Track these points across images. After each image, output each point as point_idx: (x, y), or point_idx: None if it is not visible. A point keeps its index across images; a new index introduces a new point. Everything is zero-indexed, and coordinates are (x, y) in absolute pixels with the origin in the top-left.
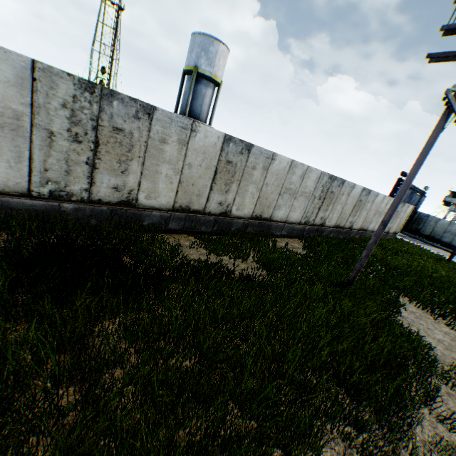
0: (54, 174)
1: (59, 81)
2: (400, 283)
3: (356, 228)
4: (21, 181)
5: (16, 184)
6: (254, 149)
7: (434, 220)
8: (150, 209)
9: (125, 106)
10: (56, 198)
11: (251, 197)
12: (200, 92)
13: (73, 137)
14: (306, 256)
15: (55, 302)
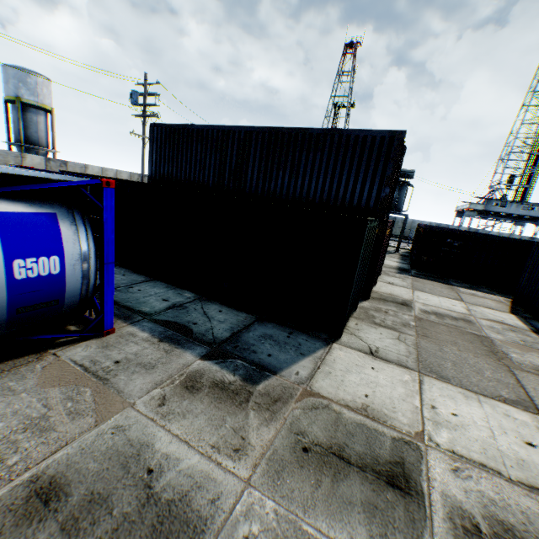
0: None
1: None
2: None
3: None
4: None
5: None
6: (70, 163)
7: None
8: None
9: None
10: None
11: None
12: (32, 120)
13: None
14: None
15: None
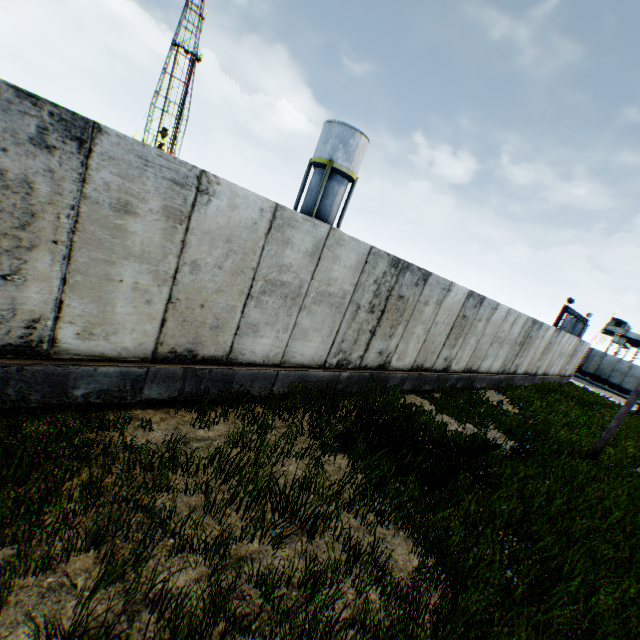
0: (346, 344)
1: (380, 261)
2: (622, 449)
3: (539, 373)
4: (322, 354)
5: (319, 357)
6: (484, 301)
7: (599, 355)
8: (395, 371)
9: (412, 275)
10: (338, 367)
11: (469, 349)
12: (332, 189)
13: (370, 308)
14: (524, 417)
15: (433, 492)
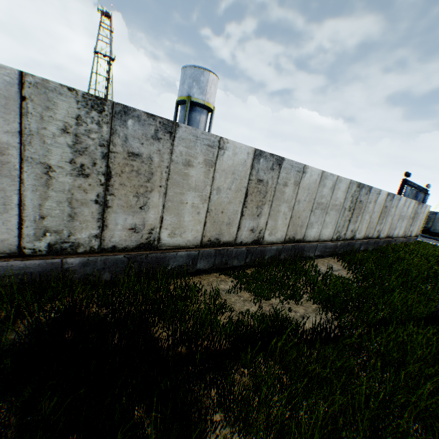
0: (53, 221)
1: (57, 98)
2: None
3: (382, 236)
4: (7, 237)
5: (1, 242)
6: (284, 163)
7: None
8: (175, 249)
9: (141, 125)
10: (57, 253)
11: (283, 217)
12: (195, 118)
13: (78, 169)
14: (357, 280)
15: None
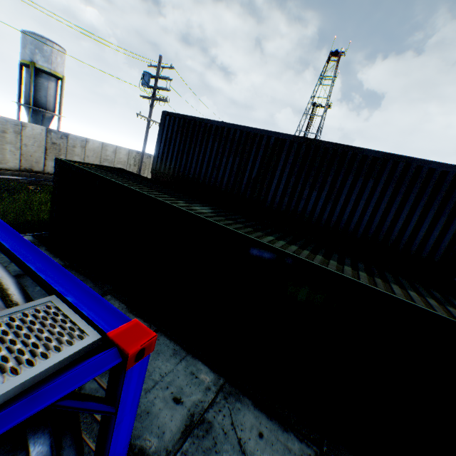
0: None
1: None
2: None
3: None
4: None
5: None
6: (71, 136)
7: None
8: (4, 170)
9: None
10: None
11: None
12: (43, 84)
13: None
14: None
15: None
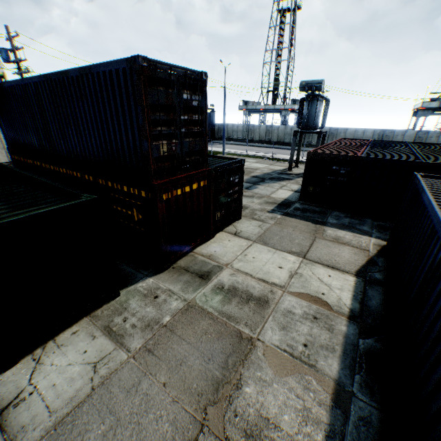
0: None
1: None
2: None
3: None
4: None
5: None
6: None
7: (226, 126)
8: None
9: None
10: None
11: (1, 153)
12: None
13: None
14: None
15: None
